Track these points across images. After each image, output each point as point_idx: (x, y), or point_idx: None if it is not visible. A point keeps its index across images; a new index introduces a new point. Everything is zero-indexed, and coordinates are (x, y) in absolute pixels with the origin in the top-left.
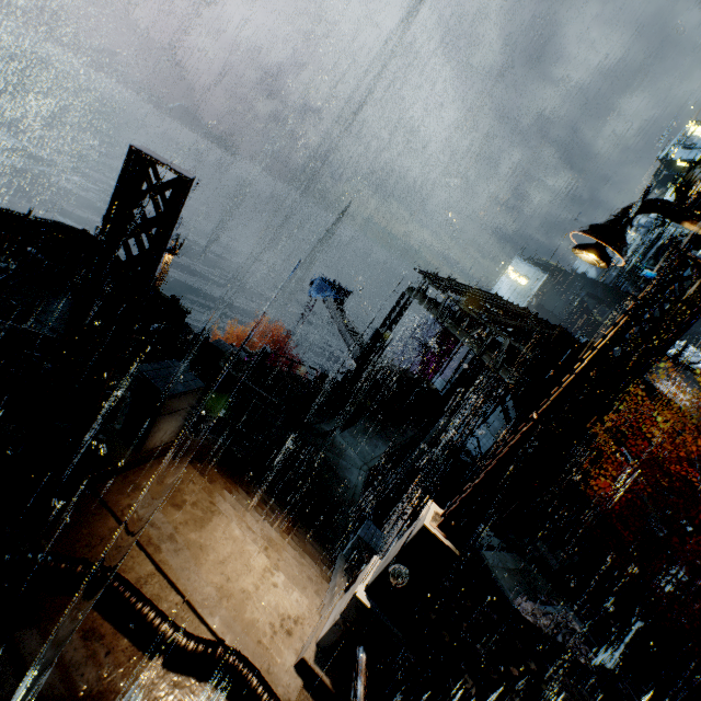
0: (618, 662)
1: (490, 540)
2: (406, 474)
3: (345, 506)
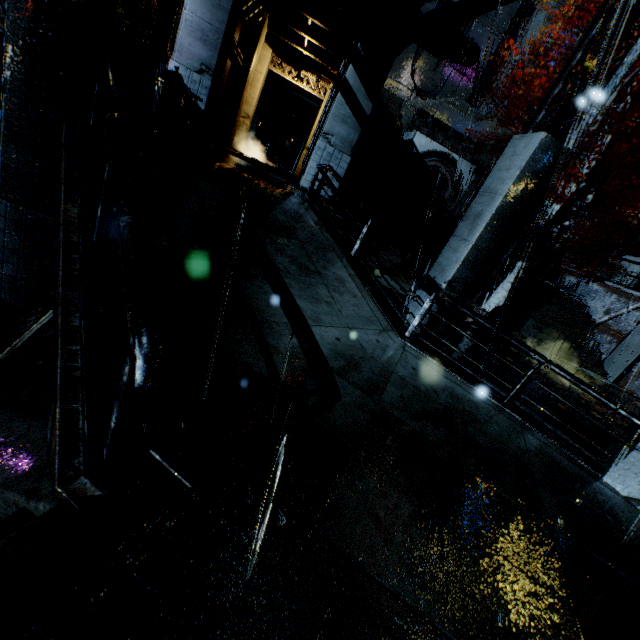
0: (506, 297)
1: (393, 283)
2: (465, 291)
3: (528, 438)
